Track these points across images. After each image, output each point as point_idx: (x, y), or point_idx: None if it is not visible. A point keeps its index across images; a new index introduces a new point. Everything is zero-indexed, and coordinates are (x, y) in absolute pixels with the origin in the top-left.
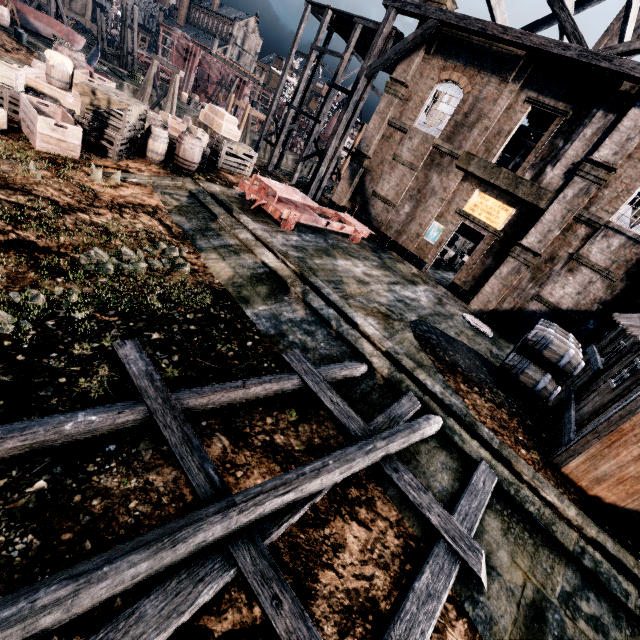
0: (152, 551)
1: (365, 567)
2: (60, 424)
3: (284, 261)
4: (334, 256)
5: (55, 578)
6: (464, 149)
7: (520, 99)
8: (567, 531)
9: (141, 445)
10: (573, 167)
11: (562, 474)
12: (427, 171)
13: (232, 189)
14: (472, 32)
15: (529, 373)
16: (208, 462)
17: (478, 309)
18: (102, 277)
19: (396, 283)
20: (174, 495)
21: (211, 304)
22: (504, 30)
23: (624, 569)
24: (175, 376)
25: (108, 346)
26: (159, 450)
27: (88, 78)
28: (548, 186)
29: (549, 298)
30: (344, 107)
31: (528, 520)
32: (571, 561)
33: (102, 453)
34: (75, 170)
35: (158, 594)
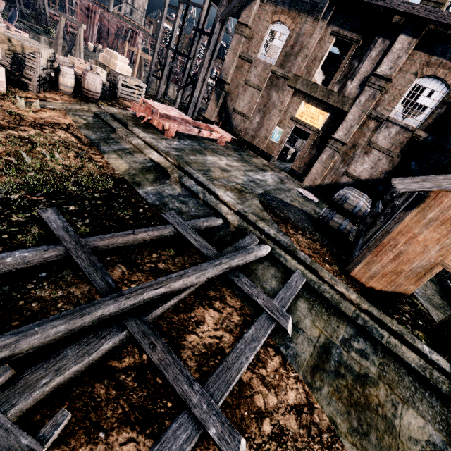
0: (67, 319)
1: (217, 332)
2: (3, 258)
3: (166, 157)
4: (205, 154)
5: (3, 335)
6: (292, 72)
7: (328, 33)
8: (349, 306)
9: (64, 272)
10: (364, 80)
11: (351, 277)
12: (269, 90)
13: (127, 111)
14: None
15: (335, 220)
16: (108, 276)
17: (309, 185)
18: (30, 172)
19: (250, 170)
20: (88, 299)
21: (112, 187)
22: None
23: (383, 324)
24: (87, 232)
25: (37, 215)
26: (77, 274)
27: (5, 30)
28: (349, 95)
29: (353, 173)
30: (206, 46)
31: (325, 302)
32: (350, 322)
33: (37, 277)
34: (3, 100)
35: (75, 345)
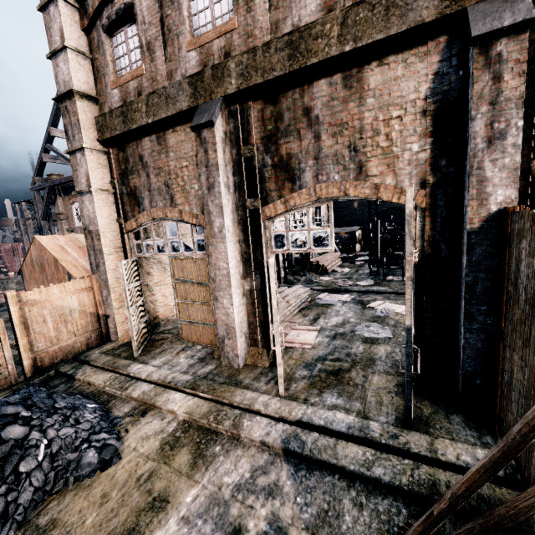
0: None
1: None
2: None
3: None
4: None
5: None
6: None
7: None
8: None
9: None
10: None
11: None
12: None
13: None
14: (60, 184)
15: None
16: None
17: None
18: None
19: None
20: None
21: None
22: (65, 179)
23: None
24: None
25: None
26: None
27: None
28: None
29: None
30: None
31: None
32: None
33: None
34: None
35: None
